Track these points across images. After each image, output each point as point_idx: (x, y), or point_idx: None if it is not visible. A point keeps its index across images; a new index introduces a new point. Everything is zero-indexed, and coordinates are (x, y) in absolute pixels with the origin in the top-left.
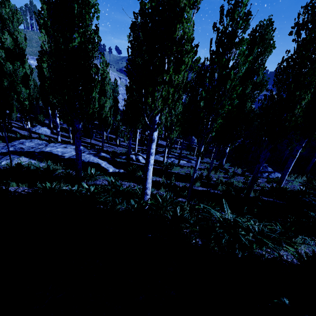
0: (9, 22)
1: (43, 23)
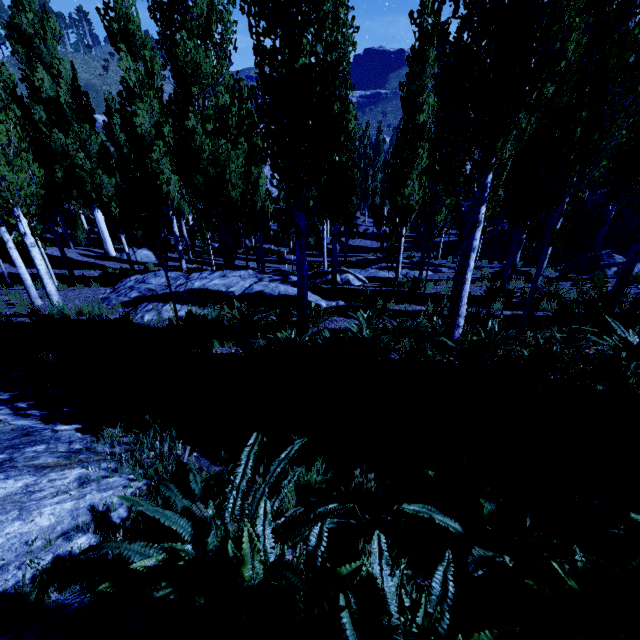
0: (39, 43)
1: (120, 29)
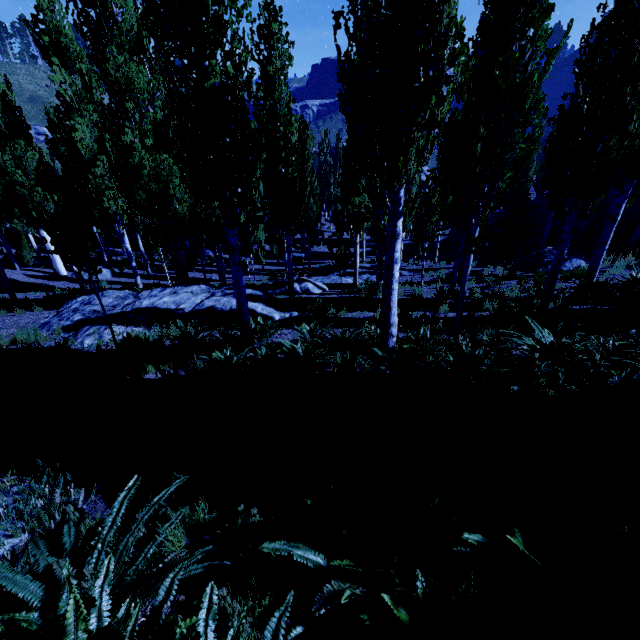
0: None
1: (51, 42)
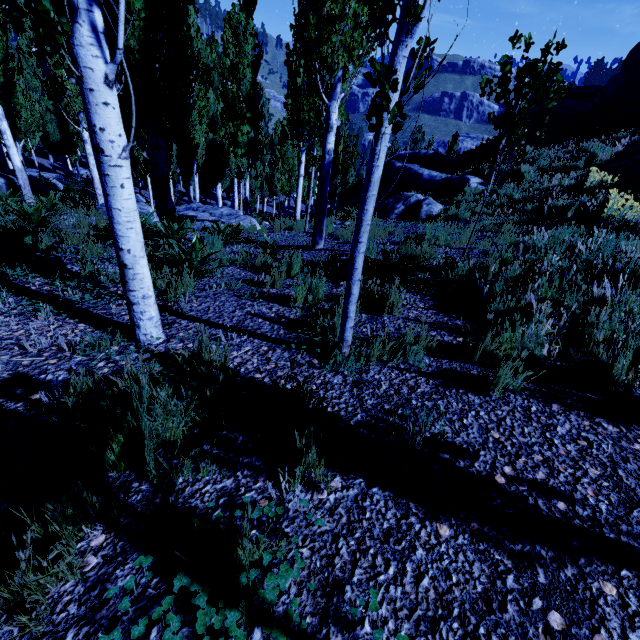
0: None
1: None
